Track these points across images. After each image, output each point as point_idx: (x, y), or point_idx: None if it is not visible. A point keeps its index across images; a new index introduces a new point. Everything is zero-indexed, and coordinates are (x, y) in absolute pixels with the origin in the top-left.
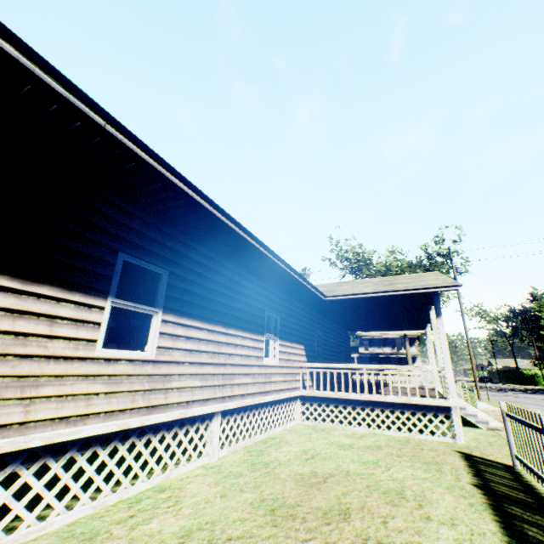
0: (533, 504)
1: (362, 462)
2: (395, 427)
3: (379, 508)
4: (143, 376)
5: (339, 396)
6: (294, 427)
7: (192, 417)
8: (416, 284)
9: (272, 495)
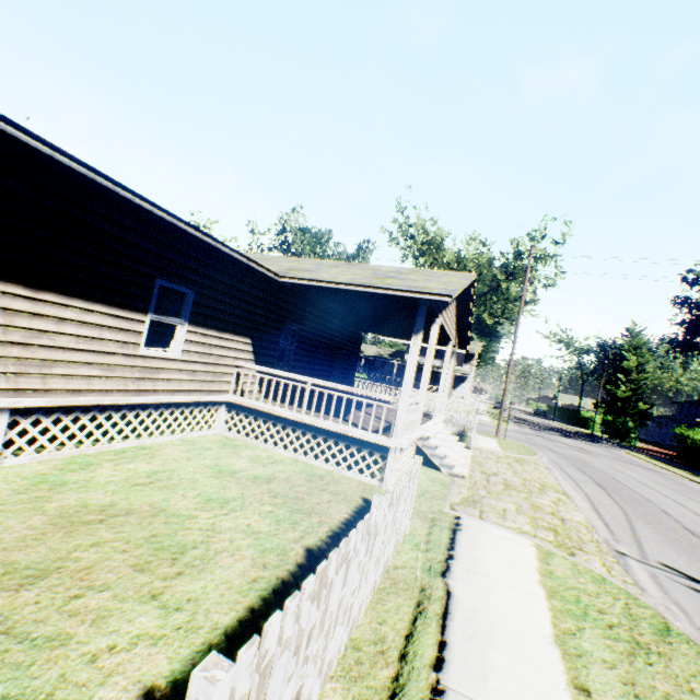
0: None
1: (207, 500)
2: (324, 458)
3: (108, 573)
4: None
5: (269, 411)
6: (202, 437)
7: None
8: (410, 283)
9: None
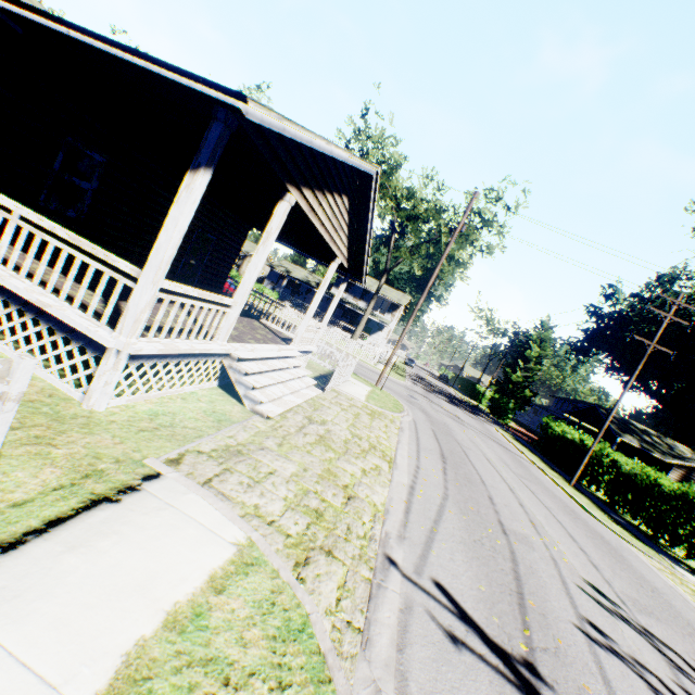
0: None
1: None
2: (12, 341)
3: None
4: None
5: None
6: None
7: None
8: None
9: None
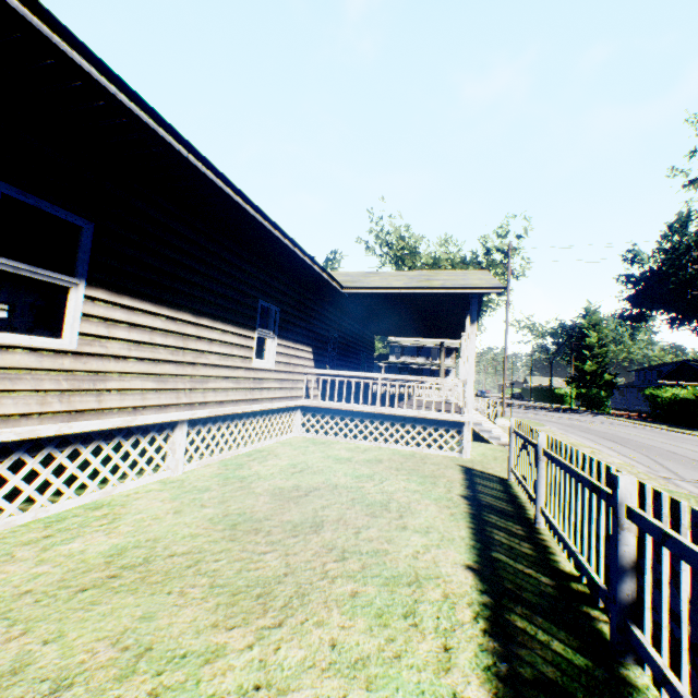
0: (511, 512)
1: (356, 476)
2: (404, 441)
3: (357, 520)
4: (57, 373)
5: (347, 408)
6: (290, 440)
7: (144, 426)
8: (455, 282)
9: (239, 510)
